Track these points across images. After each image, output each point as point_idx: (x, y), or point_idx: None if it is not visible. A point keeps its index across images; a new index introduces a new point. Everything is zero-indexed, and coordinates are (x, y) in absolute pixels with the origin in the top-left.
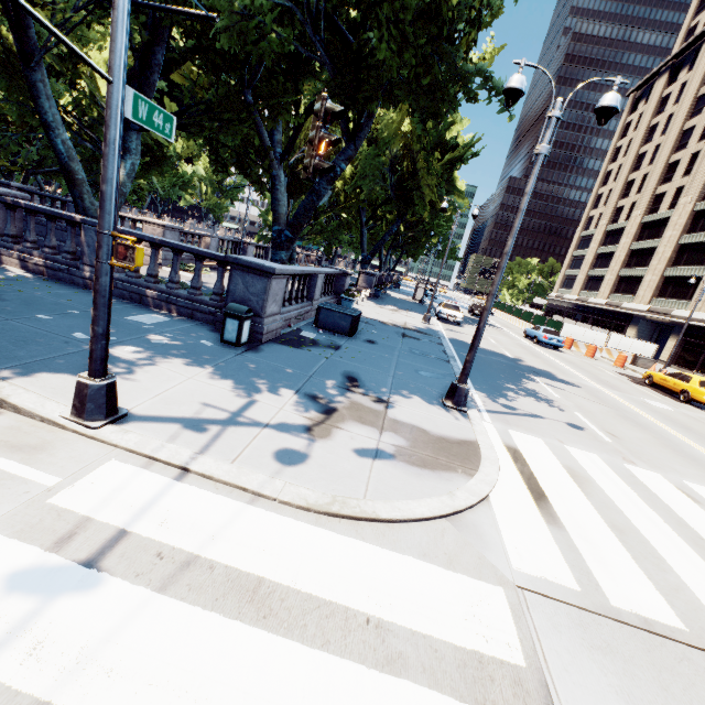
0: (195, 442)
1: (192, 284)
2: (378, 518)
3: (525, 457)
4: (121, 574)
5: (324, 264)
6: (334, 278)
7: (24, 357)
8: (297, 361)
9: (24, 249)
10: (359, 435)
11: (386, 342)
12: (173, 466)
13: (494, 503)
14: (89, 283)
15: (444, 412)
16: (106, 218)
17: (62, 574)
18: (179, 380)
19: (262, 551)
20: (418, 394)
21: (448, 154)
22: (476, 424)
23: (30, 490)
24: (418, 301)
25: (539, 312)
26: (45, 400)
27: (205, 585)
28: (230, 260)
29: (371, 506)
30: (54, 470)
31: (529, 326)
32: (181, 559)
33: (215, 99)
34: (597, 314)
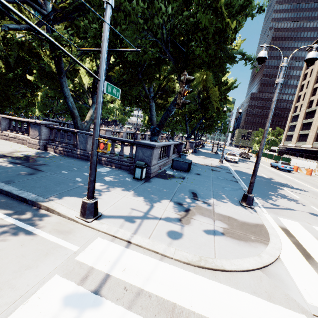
0: (131, 228)
1: (120, 154)
2: (224, 269)
3: (292, 233)
4: (110, 298)
5: (169, 139)
6: (177, 145)
7: (59, 190)
8: (167, 186)
9: (56, 144)
10: (204, 222)
11: (204, 173)
12: (123, 240)
13: (283, 261)
14: (79, 156)
15: (242, 209)
16: (96, 132)
17: (85, 297)
18: (119, 197)
19: (172, 287)
20: (227, 200)
21: (224, 87)
22: (260, 215)
23: (67, 253)
24: (214, 152)
25: (275, 153)
26: (69, 209)
27: (148, 306)
28: (136, 143)
29: (219, 262)
30: (76, 243)
31: (272, 161)
32: (135, 290)
33: (127, 79)
34: (307, 152)
